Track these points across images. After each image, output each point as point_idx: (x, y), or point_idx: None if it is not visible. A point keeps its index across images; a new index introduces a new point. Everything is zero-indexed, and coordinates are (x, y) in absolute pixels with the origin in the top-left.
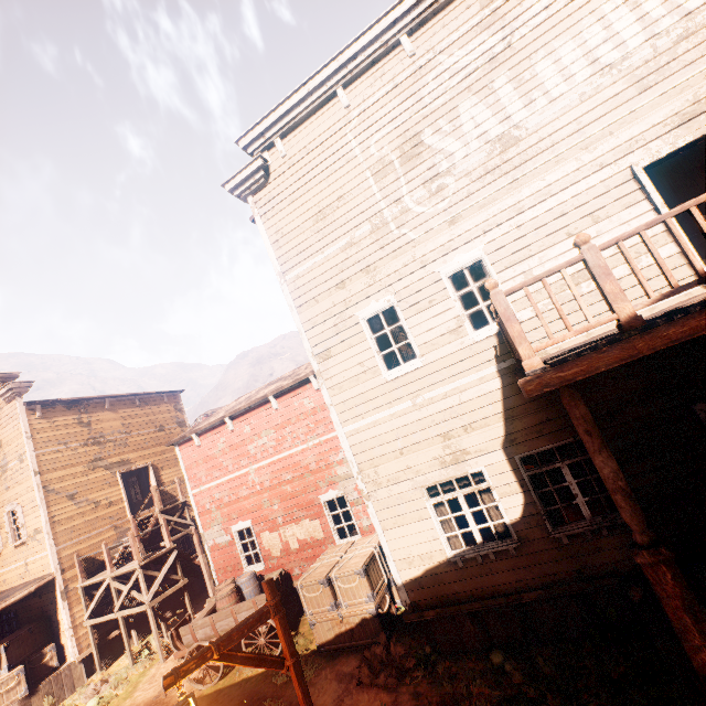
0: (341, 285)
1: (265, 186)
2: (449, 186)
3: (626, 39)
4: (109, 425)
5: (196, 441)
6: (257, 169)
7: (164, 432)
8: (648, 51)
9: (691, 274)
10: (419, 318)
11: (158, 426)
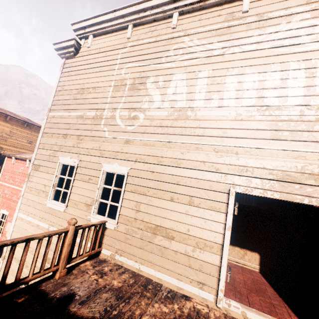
0: (65, 136)
1: (73, 58)
2: (139, 119)
3: (289, 95)
4: (3, 128)
5: (13, 161)
6: (71, 45)
7: (31, 145)
8: (296, 113)
9: (215, 287)
10: (80, 183)
11: (29, 140)
